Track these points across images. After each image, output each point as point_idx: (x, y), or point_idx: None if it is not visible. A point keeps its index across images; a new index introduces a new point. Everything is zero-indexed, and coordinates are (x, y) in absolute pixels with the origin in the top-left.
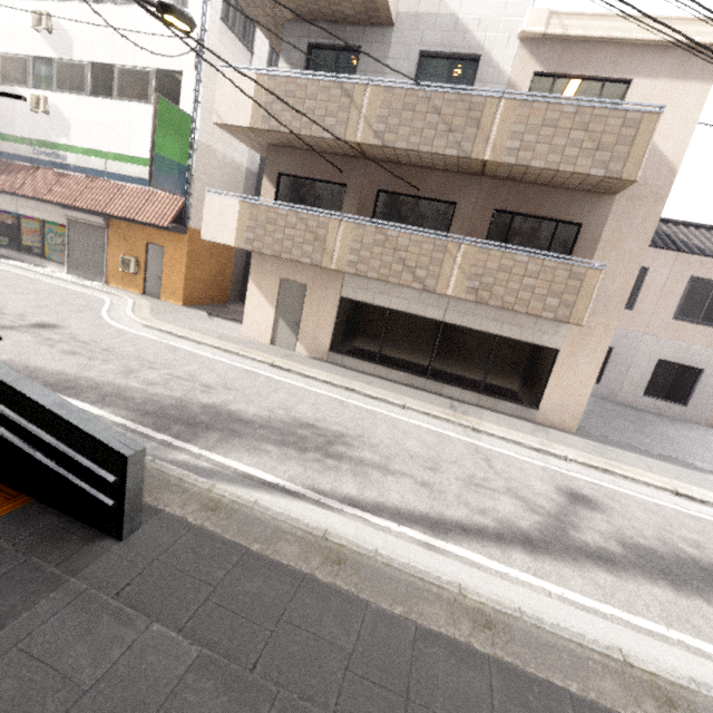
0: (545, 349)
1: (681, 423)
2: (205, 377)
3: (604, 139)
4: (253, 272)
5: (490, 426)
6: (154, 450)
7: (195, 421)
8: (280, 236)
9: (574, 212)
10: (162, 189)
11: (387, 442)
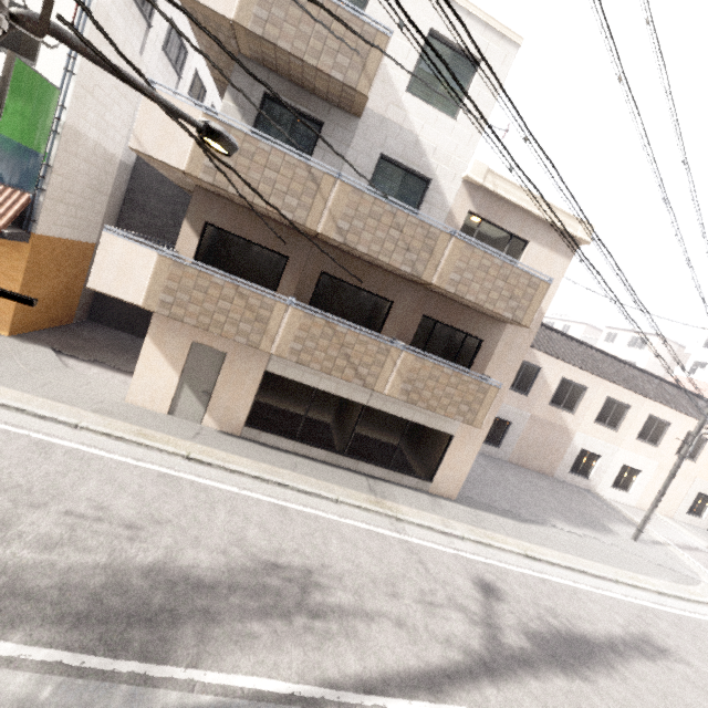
0: (443, 433)
1: (496, 463)
2: (118, 504)
3: (515, 292)
4: (154, 328)
5: (406, 509)
6: (131, 702)
7: (152, 610)
8: (211, 307)
9: (479, 330)
10: (0, 183)
11: (347, 567)
